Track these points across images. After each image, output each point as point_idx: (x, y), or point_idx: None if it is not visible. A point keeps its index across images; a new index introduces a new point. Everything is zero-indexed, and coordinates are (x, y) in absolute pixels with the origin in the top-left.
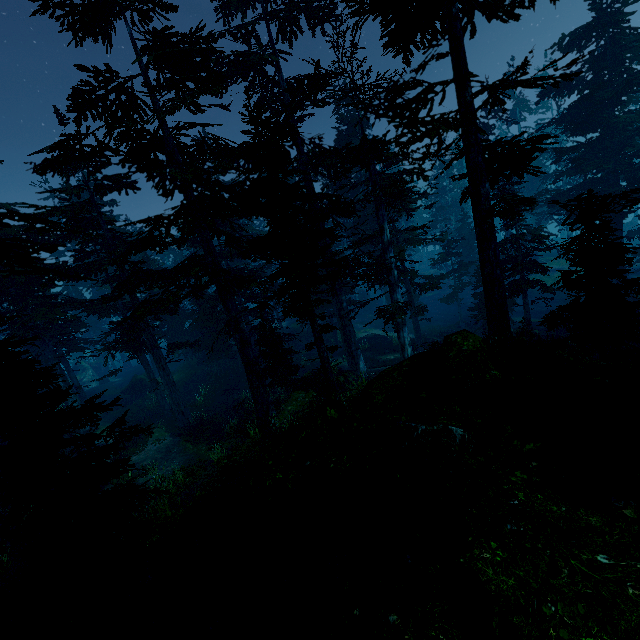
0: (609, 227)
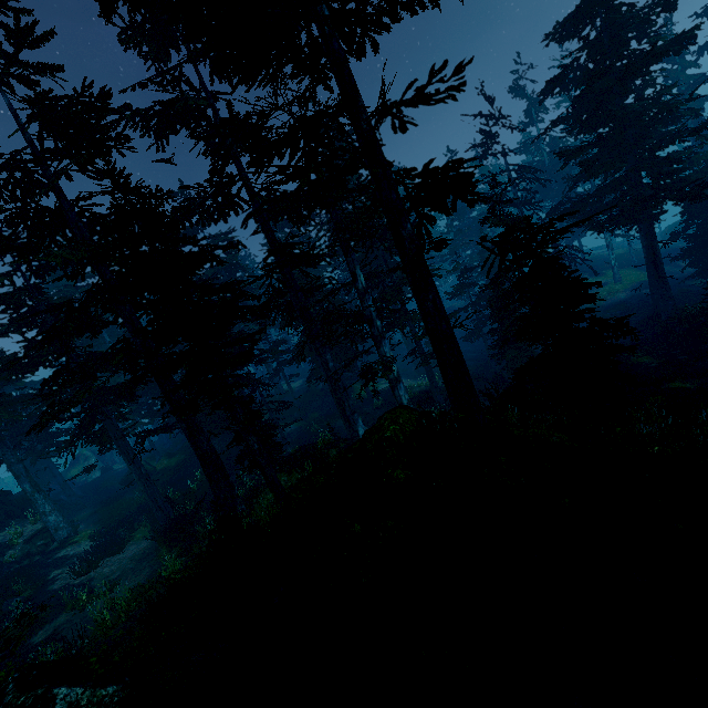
0: (554, 261)
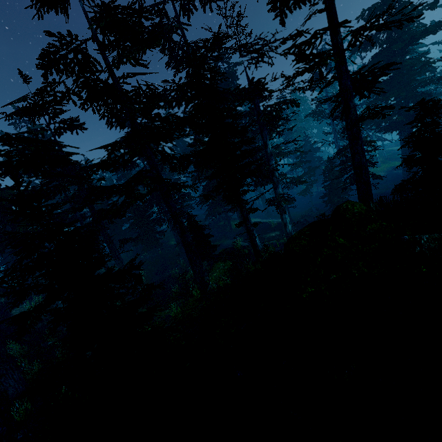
0: (438, 122)
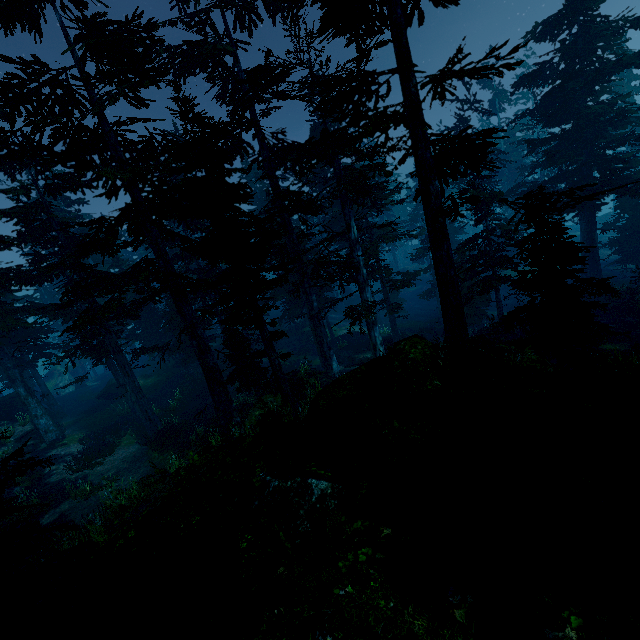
0: (560, 225)
